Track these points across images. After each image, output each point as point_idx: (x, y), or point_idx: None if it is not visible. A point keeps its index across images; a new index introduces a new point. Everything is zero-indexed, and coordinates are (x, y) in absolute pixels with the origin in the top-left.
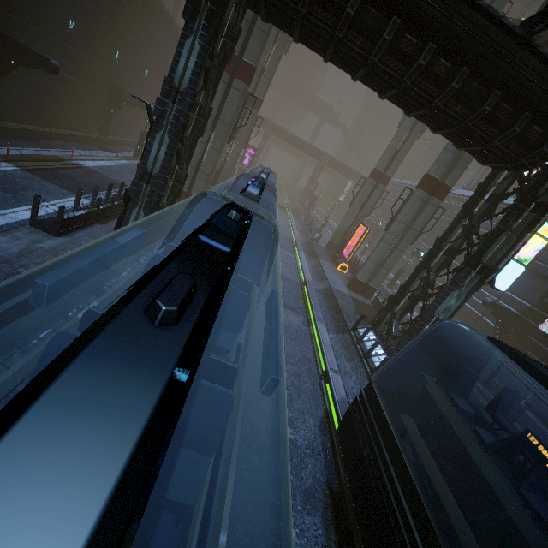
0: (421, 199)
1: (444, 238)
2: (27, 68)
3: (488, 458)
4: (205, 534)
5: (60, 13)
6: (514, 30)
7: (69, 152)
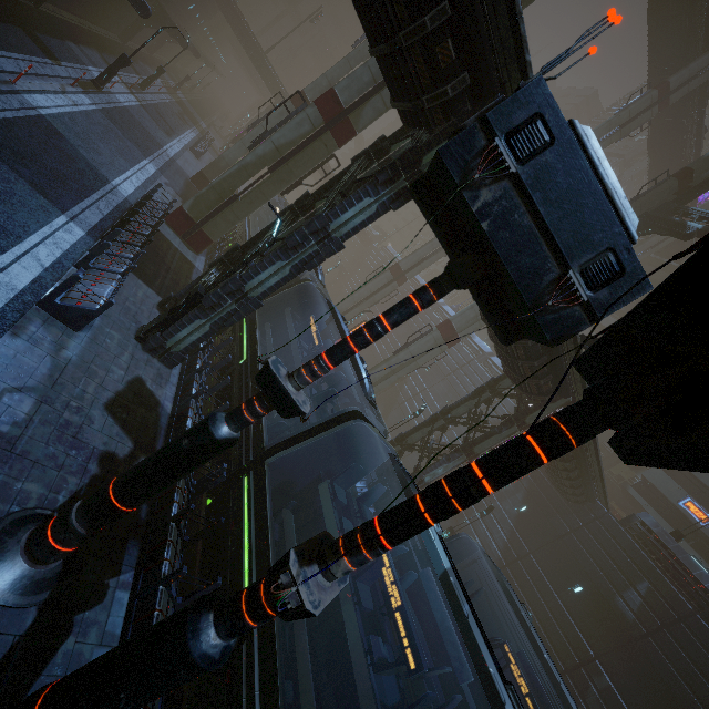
0: (436, 340)
1: (451, 409)
2: None
3: None
4: None
5: None
6: (578, 340)
7: (3, 61)
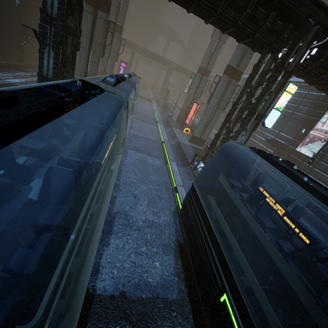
0: (226, 81)
1: (237, 102)
2: None
3: (243, 204)
4: (86, 254)
5: None
6: None
7: None
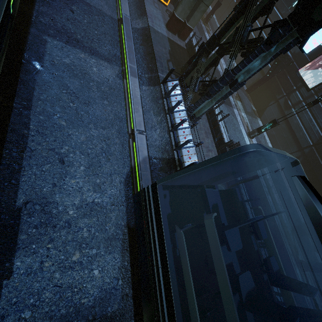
0: None
1: None
2: None
3: None
4: None
5: None
6: None
7: None
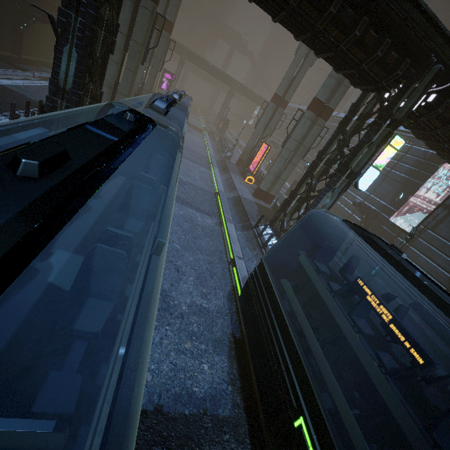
0: (310, 119)
1: (324, 151)
2: None
3: (333, 299)
4: (124, 363)
5: None
6: None
7: None
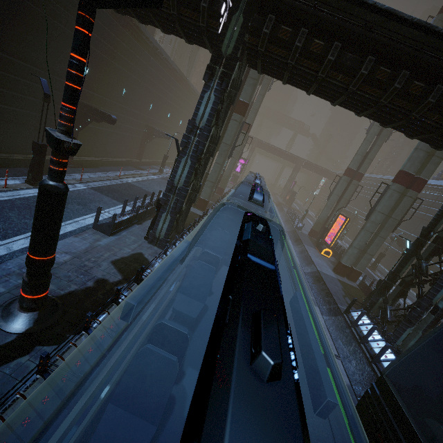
0: (398, 191)
1: (431, 227)
2: (97, 122)
3: None
4: None
5: (118, 86)
6: None
7: (118, 173)
